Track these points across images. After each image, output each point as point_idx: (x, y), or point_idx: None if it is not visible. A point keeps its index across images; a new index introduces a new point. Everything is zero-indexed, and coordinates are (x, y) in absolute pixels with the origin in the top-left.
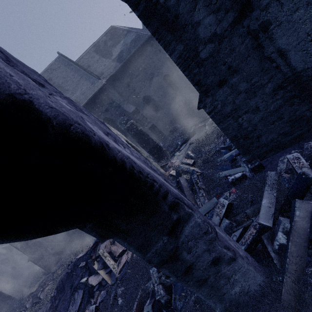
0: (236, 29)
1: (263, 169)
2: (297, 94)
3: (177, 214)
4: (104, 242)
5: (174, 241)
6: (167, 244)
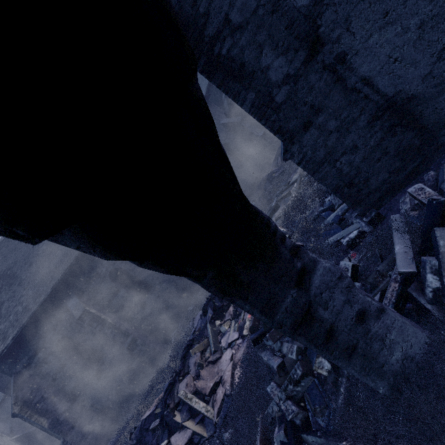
0: (310, 67)
1: (383, 220)
2: (397, 122)
3: (301, 260)
4: (183, 379)
5: (304, 294)
6: (298, 298)
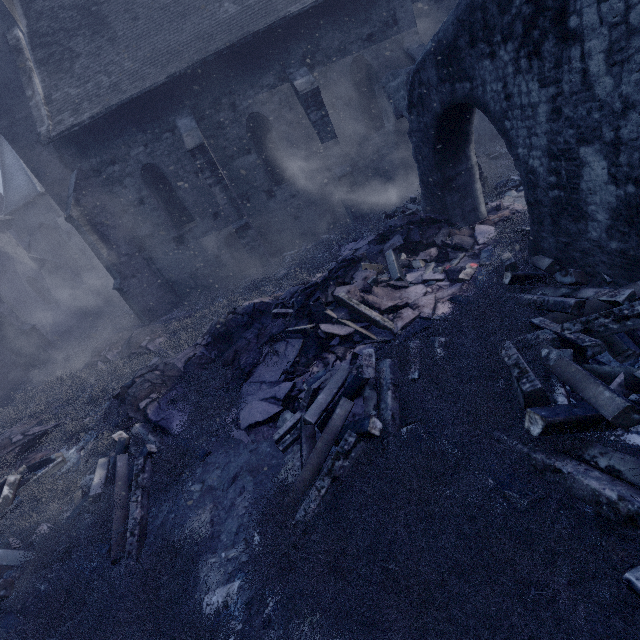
0: None
1: None
2: None
3: None
4: (344, 286)
5: None
6: None
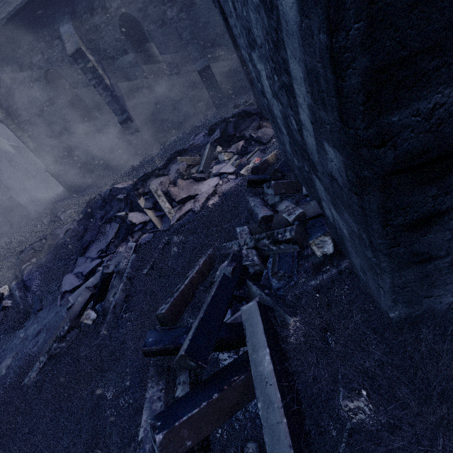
0: None
1: None
2: None
3: None
4: (160, 178)
5: None
6: None
